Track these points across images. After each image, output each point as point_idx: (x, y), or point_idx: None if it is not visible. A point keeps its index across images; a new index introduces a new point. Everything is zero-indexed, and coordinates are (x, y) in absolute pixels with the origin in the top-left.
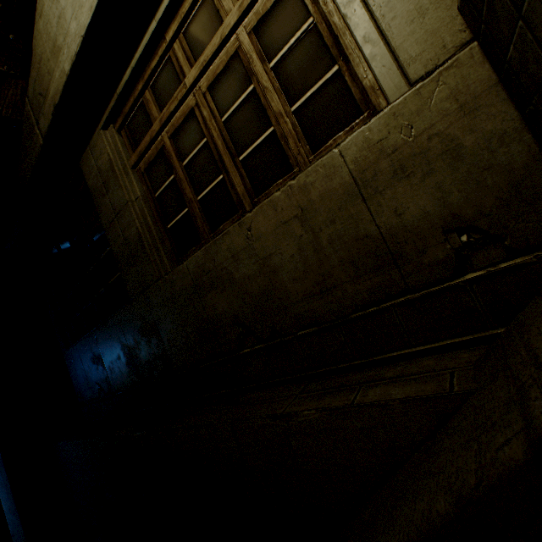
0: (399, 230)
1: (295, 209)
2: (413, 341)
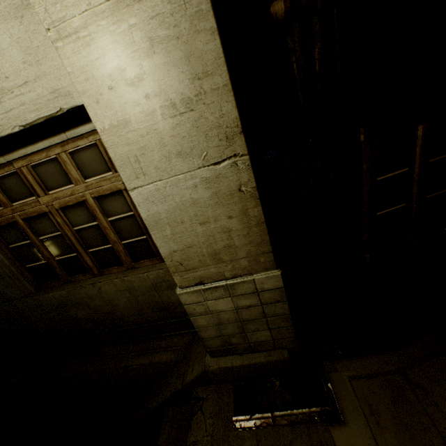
0: (169, 302)
1: (126, 287)
2: (172, 331)
